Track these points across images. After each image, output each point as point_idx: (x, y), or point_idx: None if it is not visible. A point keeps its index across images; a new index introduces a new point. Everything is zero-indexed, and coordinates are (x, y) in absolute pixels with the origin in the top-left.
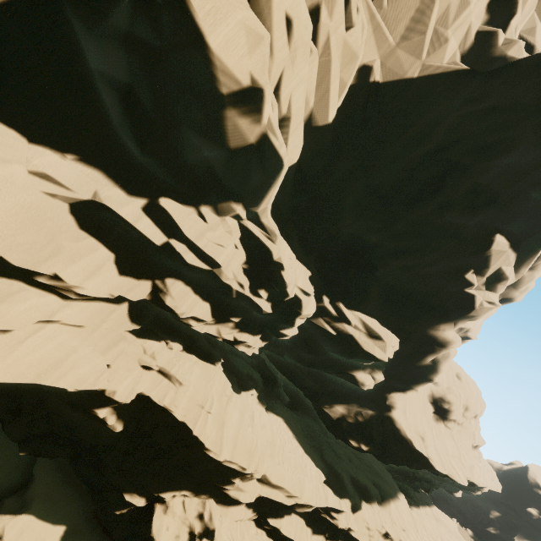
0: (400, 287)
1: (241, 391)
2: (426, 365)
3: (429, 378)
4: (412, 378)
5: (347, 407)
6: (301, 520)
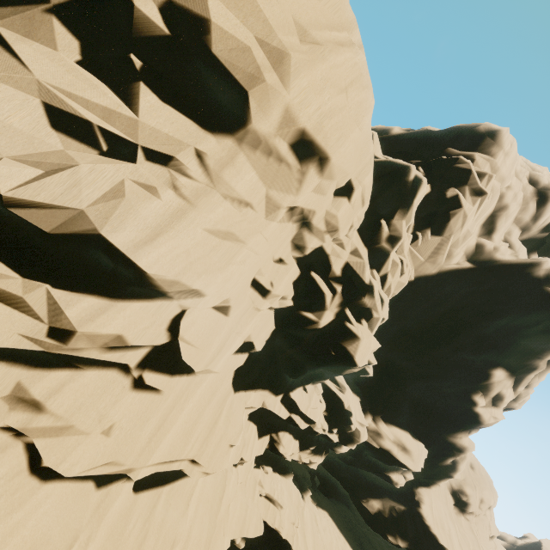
0: (424, 401)
1: (303, 495)
2: (447, 465)
3: (450, 475)
4: (435, 474)
5: (382, 501)
6: None
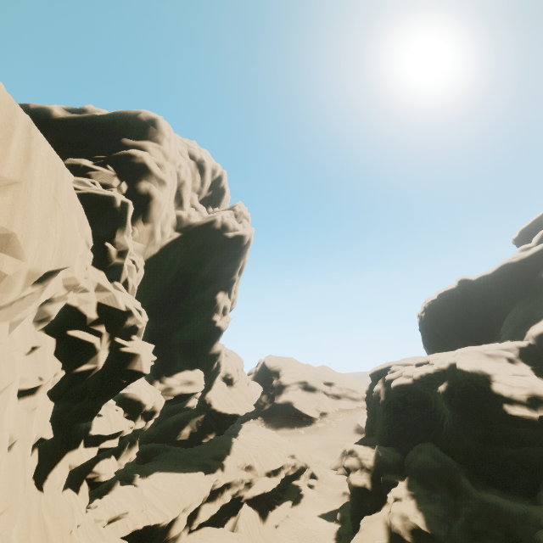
0: (187, 340)
1: (134, 484)
2: (215, 368)
3: (219, 372)
4: (211, 379)
5: (189, 425)
6: (206, 504)
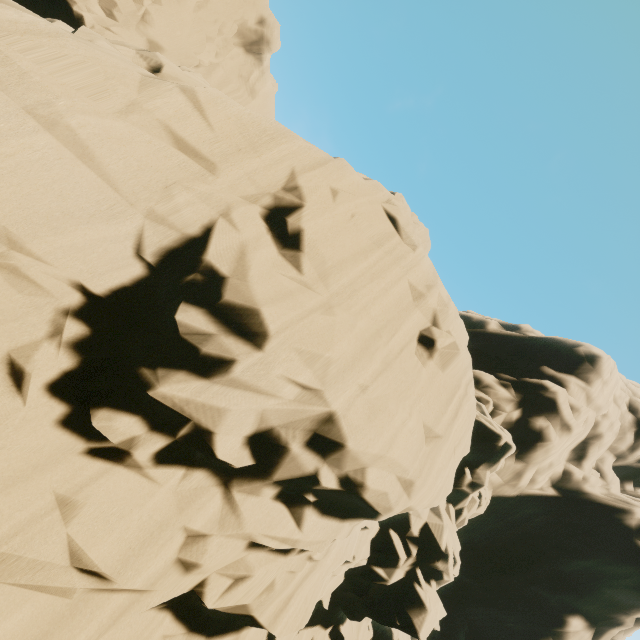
0: (484, 630)
1: None
2: None
3: None
4: None
5: None
6: None
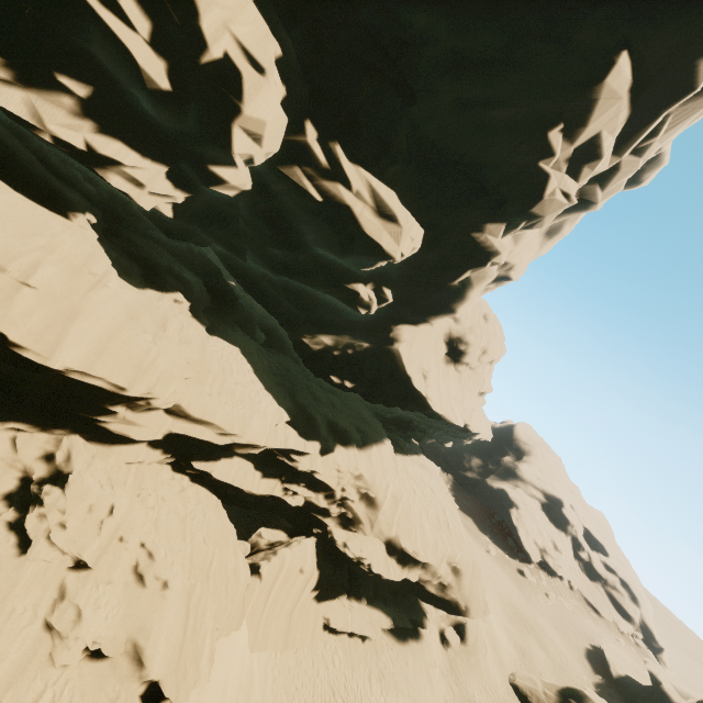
0: (444, 149)
1: (147, 288)
2: (452, 288)
3: (452, 308)
4: (430, 306)
5: (336, 338)
6: (248, 464)
